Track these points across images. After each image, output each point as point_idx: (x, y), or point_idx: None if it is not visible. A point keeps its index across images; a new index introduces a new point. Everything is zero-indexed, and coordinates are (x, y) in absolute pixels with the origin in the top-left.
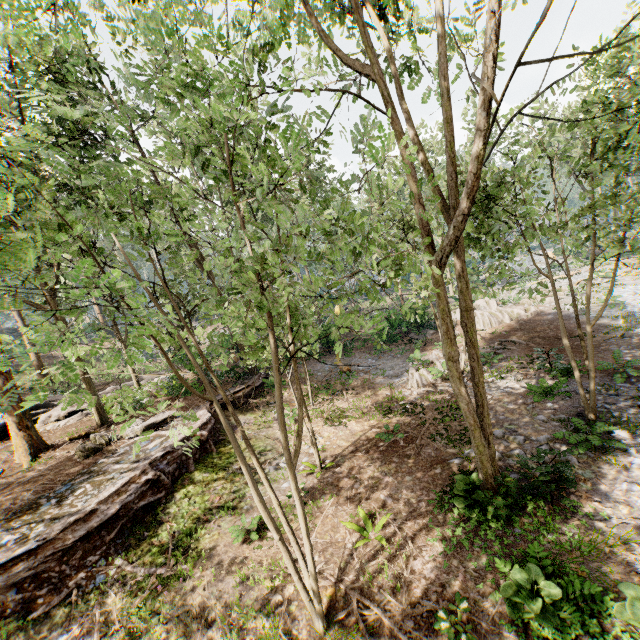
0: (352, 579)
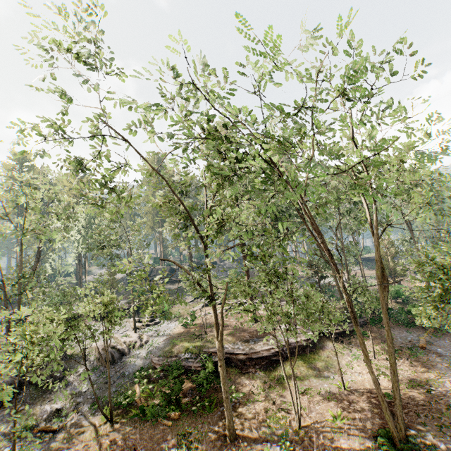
0: (318, 426)
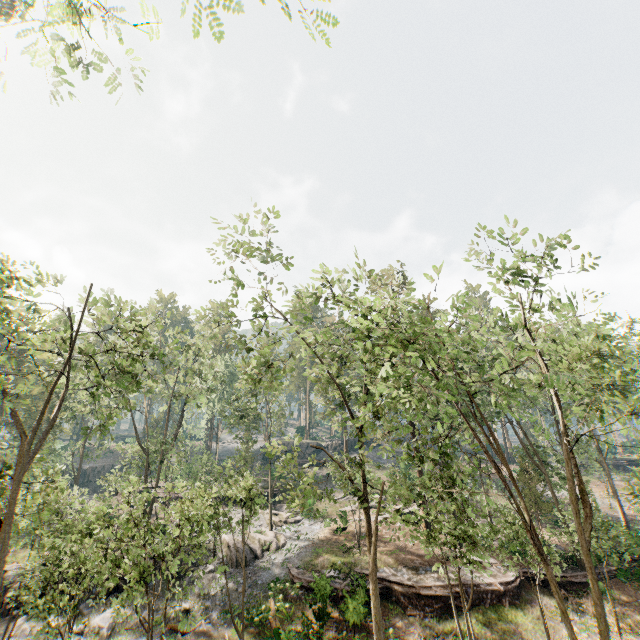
0: None
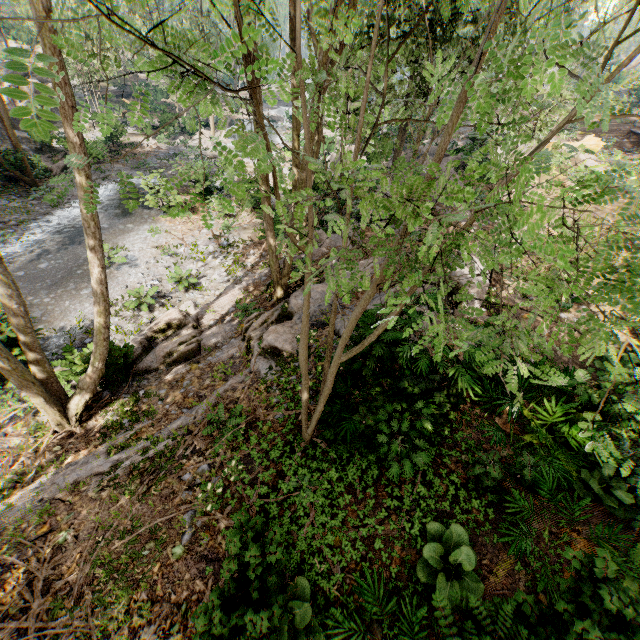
0: None
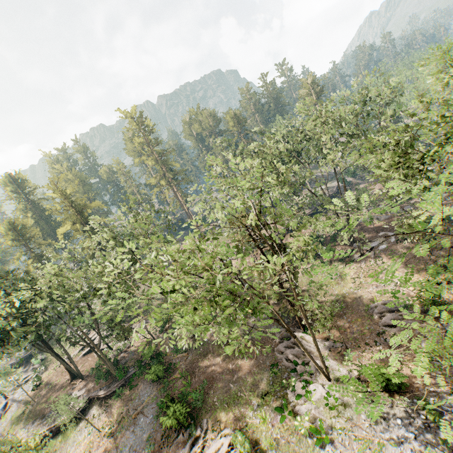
0: None
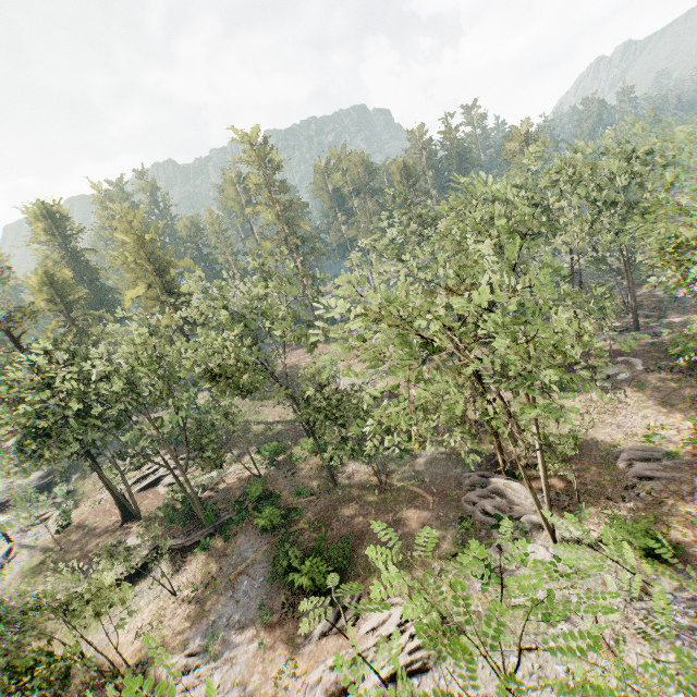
0: None
